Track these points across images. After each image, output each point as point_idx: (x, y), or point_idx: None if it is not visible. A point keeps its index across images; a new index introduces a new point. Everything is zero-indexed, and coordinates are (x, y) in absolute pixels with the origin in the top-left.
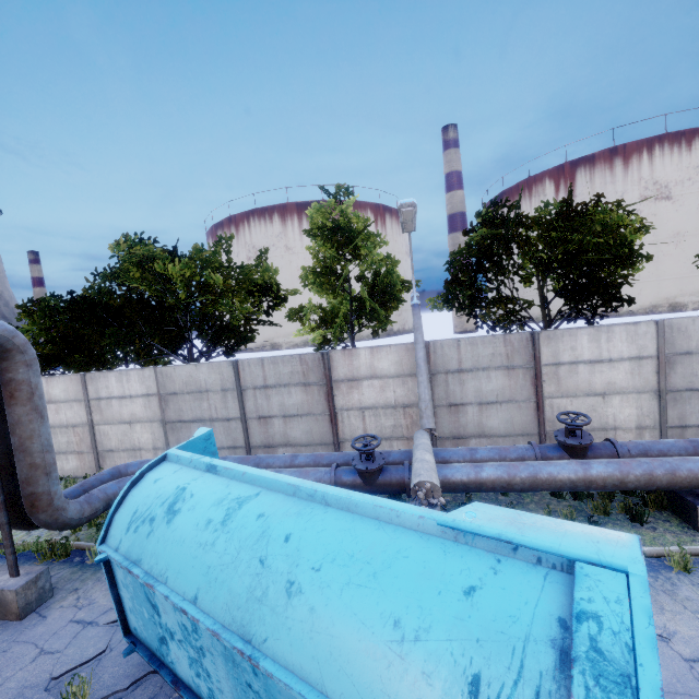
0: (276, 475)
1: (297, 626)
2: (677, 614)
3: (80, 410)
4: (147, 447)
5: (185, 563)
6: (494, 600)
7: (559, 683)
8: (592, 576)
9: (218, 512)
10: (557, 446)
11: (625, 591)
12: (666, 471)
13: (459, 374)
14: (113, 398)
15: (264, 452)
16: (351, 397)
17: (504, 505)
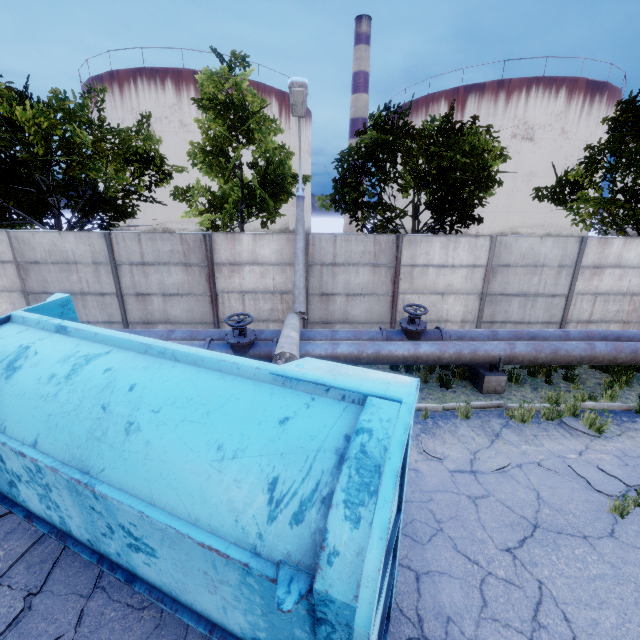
0: (130, 336)
1: (133, 456)
2: (453, 445)
3: None
4: None
5: (24, 413)
6: (301, 426)
7: (334, 476)
8: (377, 405)
9: (64, 368)
10: (400, 331)
11: (396, 414)
12: (471, 351)
13: (333, 267)
14: None
15: (143, 328)
16: (232, 280)
17: None
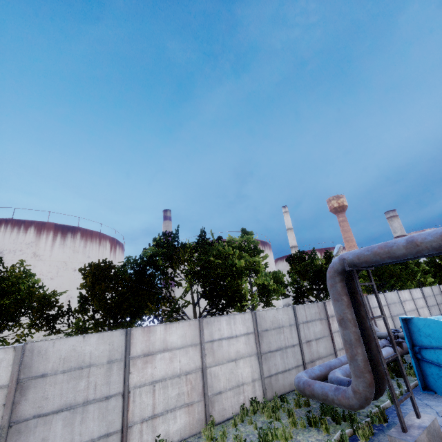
0: None
1: None
2: None
3: (195, 354)
4: (248, 380)
5: None
6: None
7: None
8: None
9: None
10: None
11: None
12: None
13: None
14: (223, 338)
15: (311, 366)
16: (333, 325)
17: (409, 358)
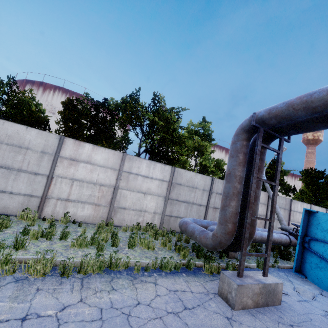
0: None
1: None
2: None
3: (112, 175)
4: (150, 210)
5: None
6: None
7: None
8: None
9: None
10: None
11: None
12: None
13: None
14: (139, 175)
15: None
16: None
17: None
